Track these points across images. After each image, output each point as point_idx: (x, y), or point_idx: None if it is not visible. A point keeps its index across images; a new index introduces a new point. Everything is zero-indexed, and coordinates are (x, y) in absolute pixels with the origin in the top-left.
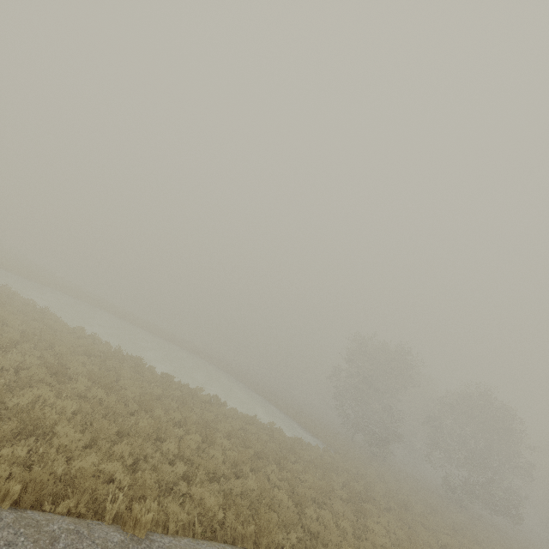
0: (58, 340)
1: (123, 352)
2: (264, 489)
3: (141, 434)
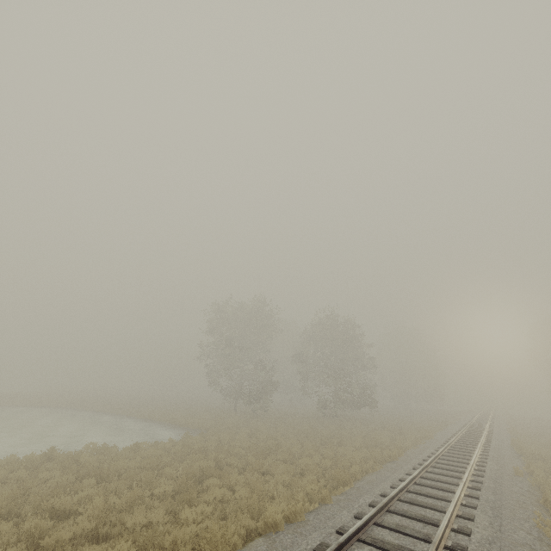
0: None
1: None
2: None
3: None
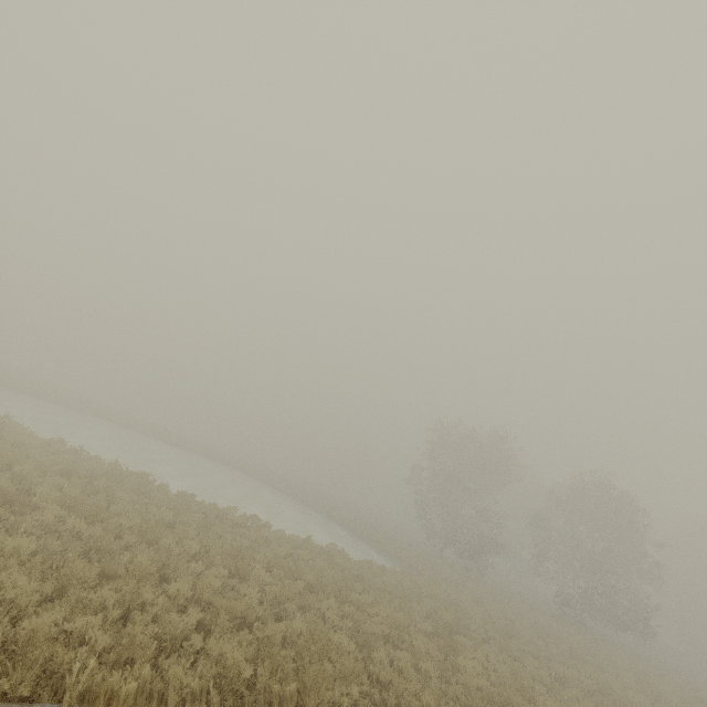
0: (20, 458)
1: (121, 469)
2: (316, 631)
3: (138, 574)
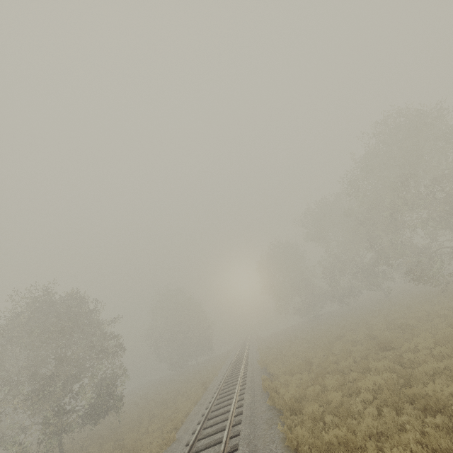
0: None
1: None
2: None
3: None
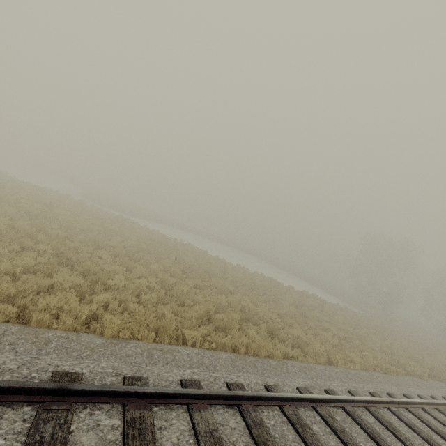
0: (265, 284)
1: (265, 277)
2: (407, 353)
3: (356, 335)
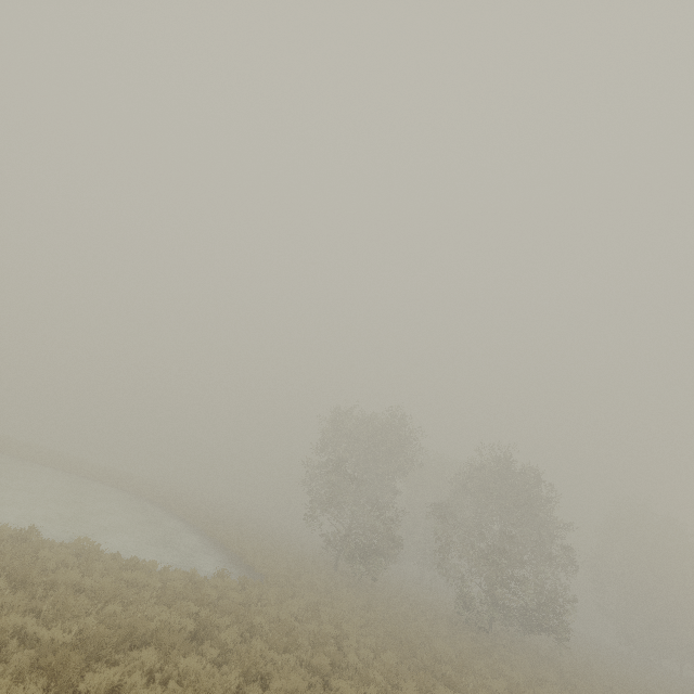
0: None
1: None
2: None
3: None
